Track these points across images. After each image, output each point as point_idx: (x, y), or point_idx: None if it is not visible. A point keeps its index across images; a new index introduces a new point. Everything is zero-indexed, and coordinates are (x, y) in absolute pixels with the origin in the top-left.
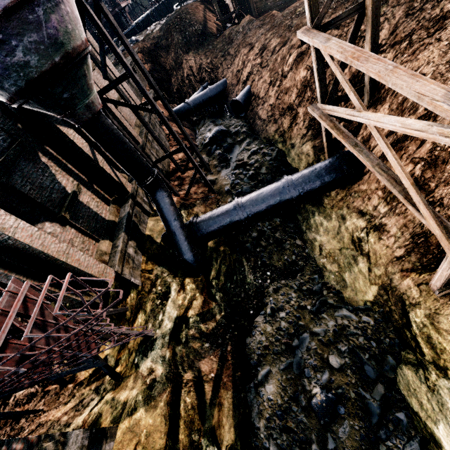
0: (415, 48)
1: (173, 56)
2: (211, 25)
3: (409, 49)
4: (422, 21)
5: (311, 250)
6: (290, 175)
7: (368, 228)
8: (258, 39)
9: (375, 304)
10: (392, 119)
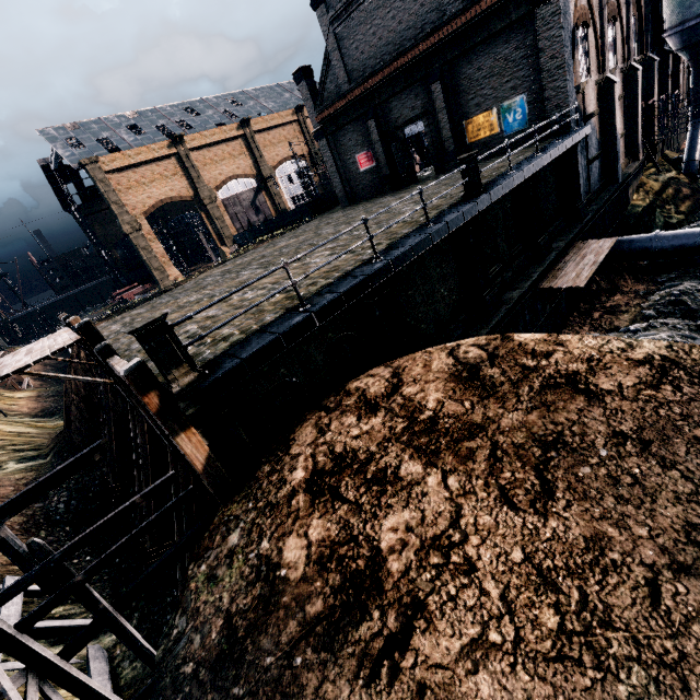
0: None
1: None
2: None
3: None
4: None
5: None
6: None
7: None
8: None
9: None
10: None
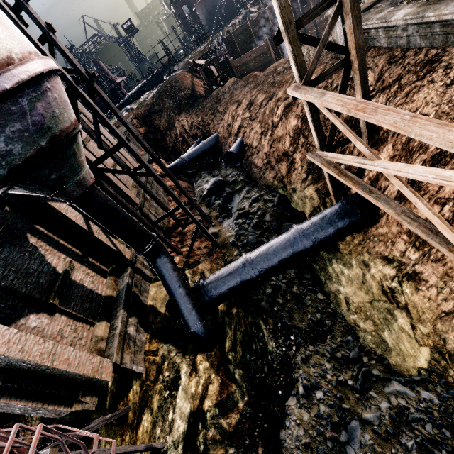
0: (408, 91)
1: (166, 118)
2: (199, 89)
3: (401, 92)
4: (408, 67)
5: (337, 305)
6: (297, 220)
7: (399, 276)
8: (244, 97)
9: (432, 372)
10: (421, 169)
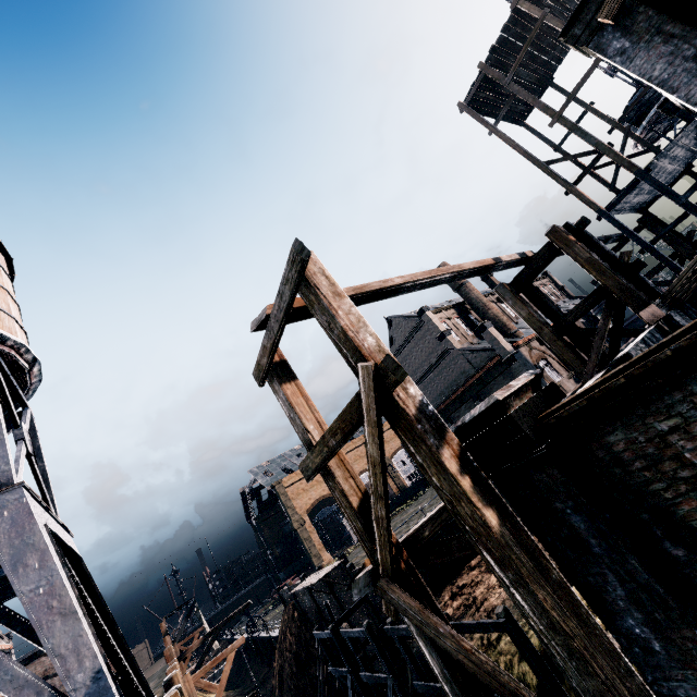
0: None
1: None
2: None
3: None
4: None
5: None
6: None
7: None
8: None
9: None
10: None
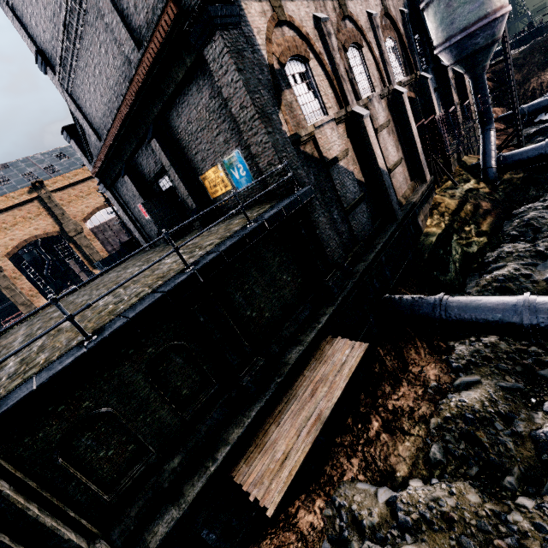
0: None
1: (524, 73)
2: None
3: None
4: None
5: None
6: None
7: None
8: None
9: None
10: None
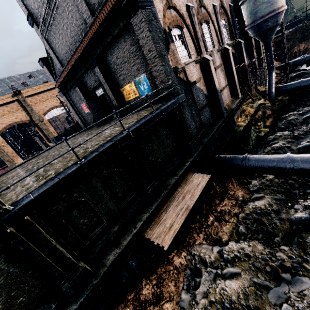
0: None
1: (291, 43)
2: None
3: None
4: None
5: None
6: None
7: None
8: None
9: None
10: None
